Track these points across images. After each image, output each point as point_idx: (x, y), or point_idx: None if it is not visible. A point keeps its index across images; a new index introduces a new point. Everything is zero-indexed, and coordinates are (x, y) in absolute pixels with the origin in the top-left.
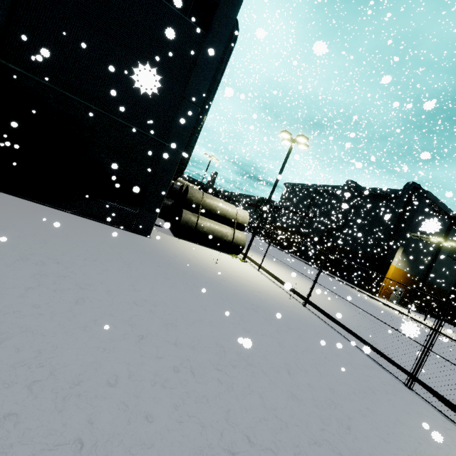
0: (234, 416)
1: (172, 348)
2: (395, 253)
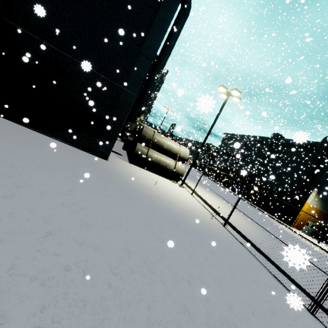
0: (107, 327)
1: (75, 247)
2: (310, 193)
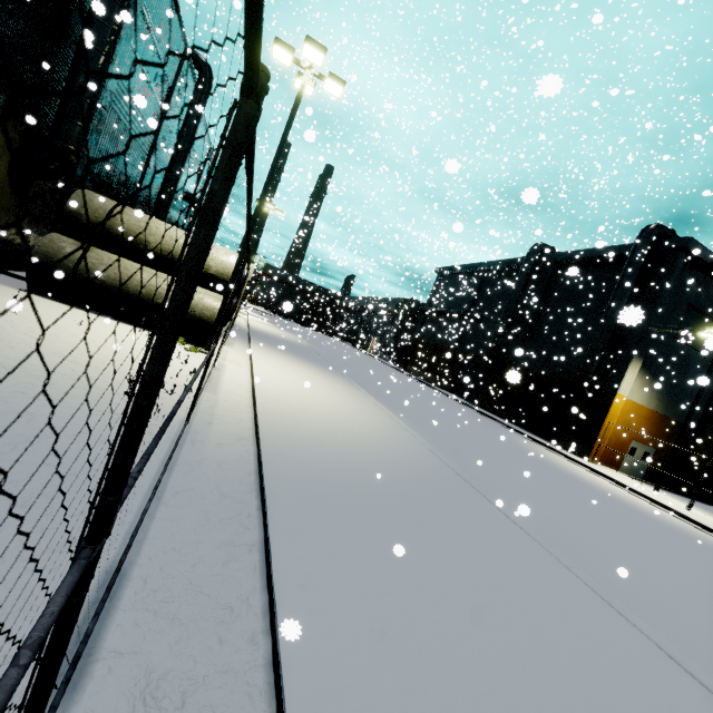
0: None
1: None
2: (625, 369)
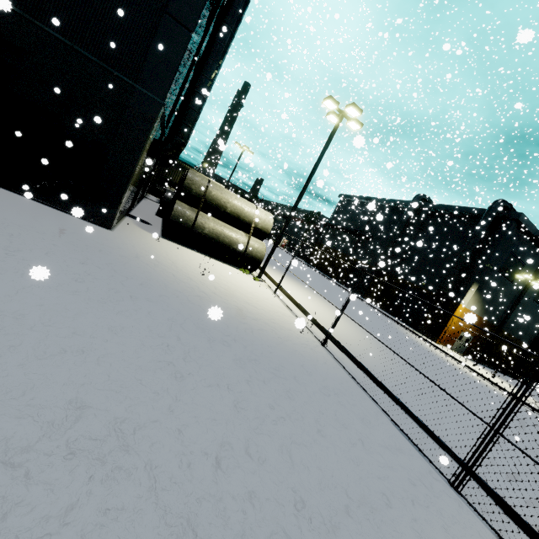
0: None
1: None
2: (467, 290)
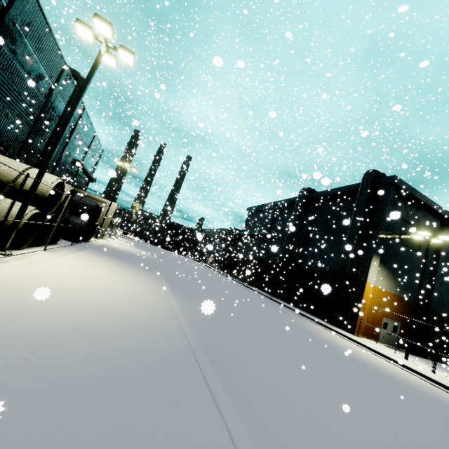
0: None
1: None
2: (369, 264)
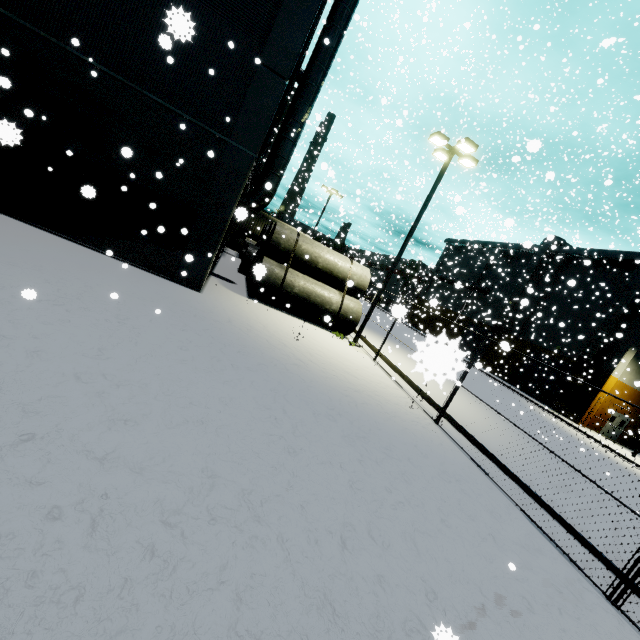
0: None
1: (84, 467)
2: (621, 357)
